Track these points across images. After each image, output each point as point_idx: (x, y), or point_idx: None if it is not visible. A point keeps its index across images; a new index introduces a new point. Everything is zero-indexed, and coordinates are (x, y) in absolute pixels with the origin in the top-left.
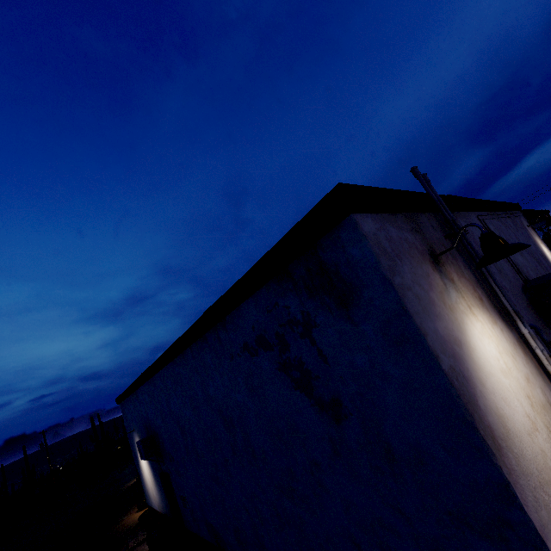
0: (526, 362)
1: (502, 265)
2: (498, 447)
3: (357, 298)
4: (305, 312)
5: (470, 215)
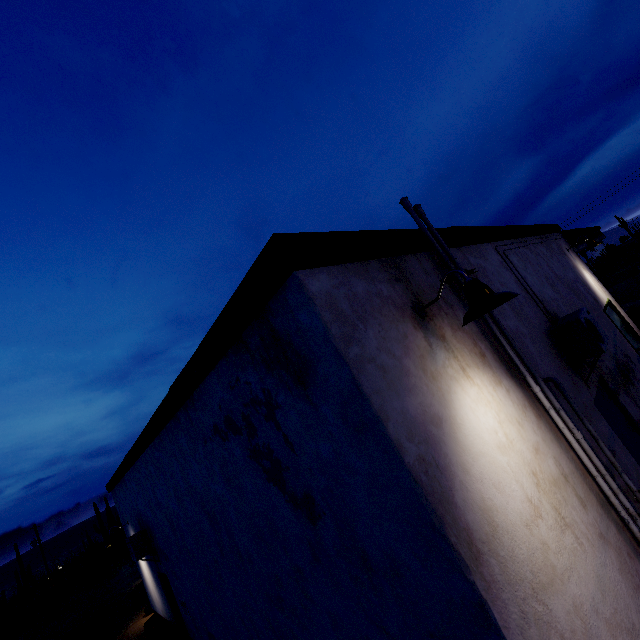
0: (538, 427)
1: (522, 305)
2: (477, 554)
3: (313, 374)
4: (266, 390)
5: (485, 247)
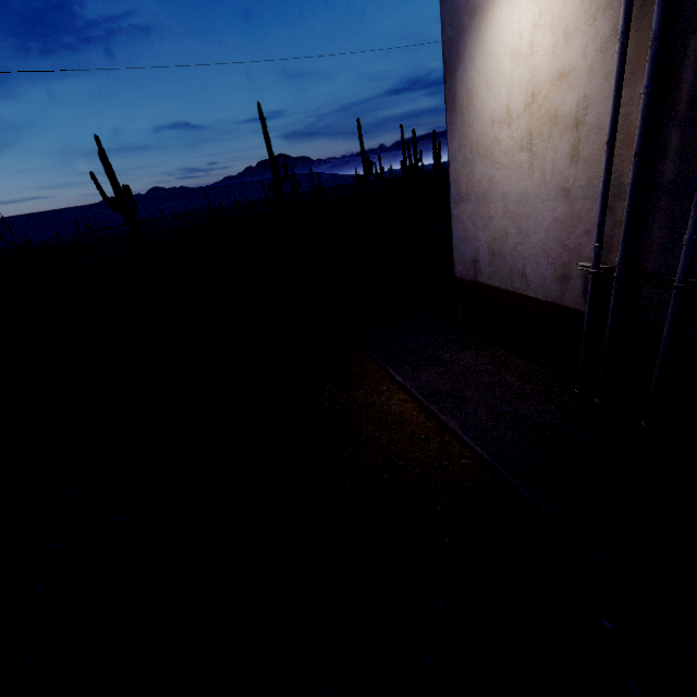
0: (598, 49)
1: None
2: (453, 108)
3: None
4: None
5: None
